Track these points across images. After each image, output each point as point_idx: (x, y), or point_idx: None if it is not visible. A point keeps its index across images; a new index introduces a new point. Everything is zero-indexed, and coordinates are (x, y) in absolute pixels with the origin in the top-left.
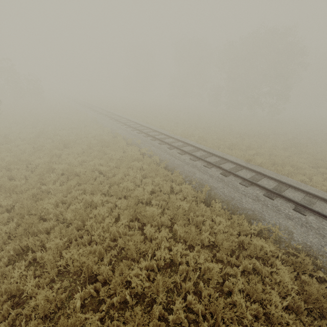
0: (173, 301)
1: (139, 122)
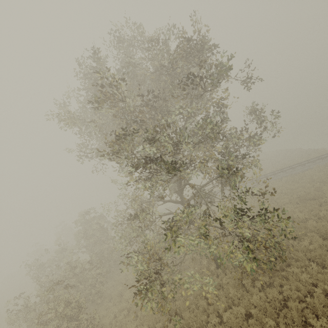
0: None
1: None
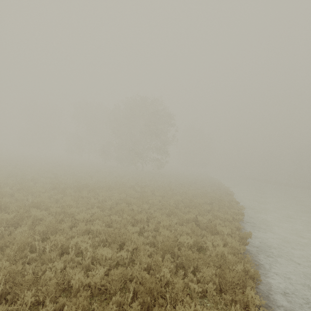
0: None
1: None
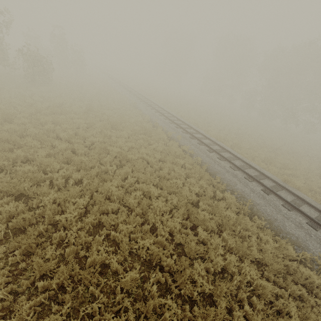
0: (230, 307)
1: (174, 114)
